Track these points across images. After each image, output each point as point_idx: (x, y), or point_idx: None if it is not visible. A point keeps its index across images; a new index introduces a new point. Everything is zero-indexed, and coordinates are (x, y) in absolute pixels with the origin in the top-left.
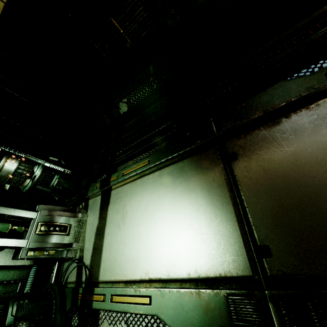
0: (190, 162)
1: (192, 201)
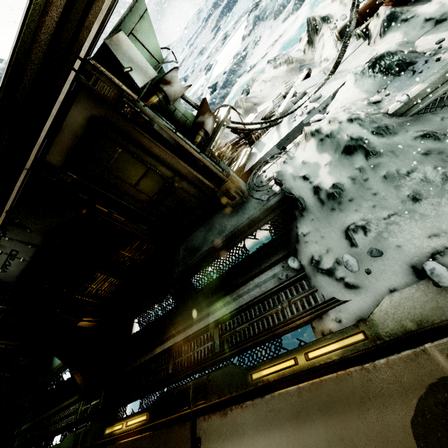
0: None
1: None
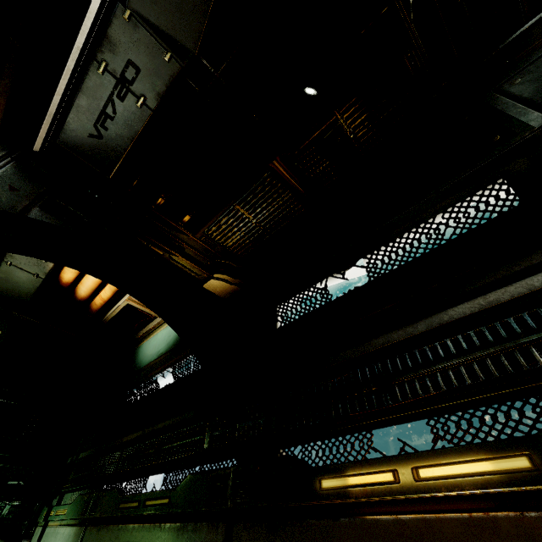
0: (74, 534)
1: None
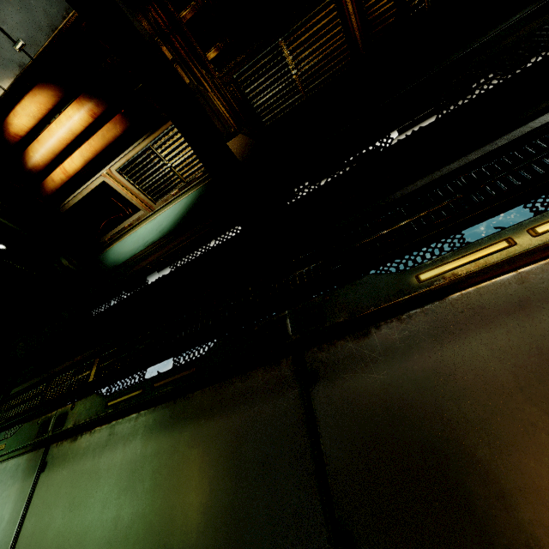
0: (26, 461)
1: (3, 513)
